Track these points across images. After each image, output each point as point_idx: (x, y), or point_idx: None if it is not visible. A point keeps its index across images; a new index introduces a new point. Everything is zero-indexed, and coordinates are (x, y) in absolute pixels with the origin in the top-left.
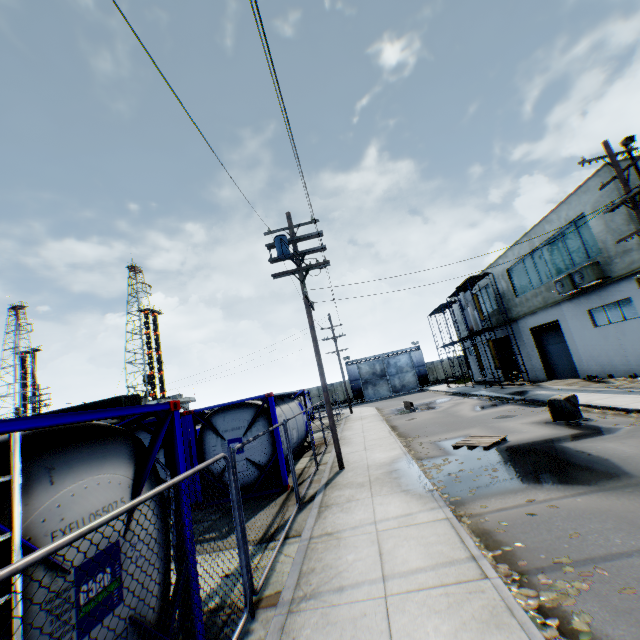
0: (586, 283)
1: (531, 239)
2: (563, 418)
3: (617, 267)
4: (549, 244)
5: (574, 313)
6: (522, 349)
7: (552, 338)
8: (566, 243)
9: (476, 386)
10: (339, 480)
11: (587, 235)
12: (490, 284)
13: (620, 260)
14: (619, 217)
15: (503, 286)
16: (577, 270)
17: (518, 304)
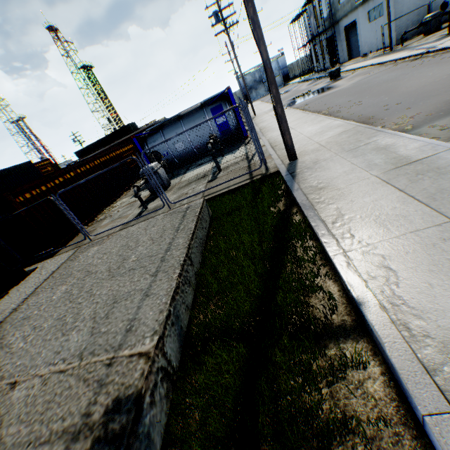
0: None
1: None
2: (334, 79)
3: None
4: None
5: (362, 15)
6: (339, 43)
7: (353, 33)
8: None
9: (314, 74)
10: (256, 117)
11: None
12: None
13: None
14: None
15: None
16: None
17: (340, 10)
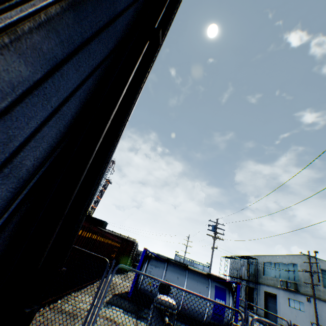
0: (291, 288)
1: (277, 258)
2: None
3: (302, 289)
4: (282, 264)
5: (283, 295)
6: (258, 297)
7: (271, 300)
8: (288, 269)
9: None
10: None
11: (296, 271)
12: (254, 262)
13: (303, 287)
14: (307, 273)
15: (259, 267)
16: (289, 281)
17: (263, 278)
